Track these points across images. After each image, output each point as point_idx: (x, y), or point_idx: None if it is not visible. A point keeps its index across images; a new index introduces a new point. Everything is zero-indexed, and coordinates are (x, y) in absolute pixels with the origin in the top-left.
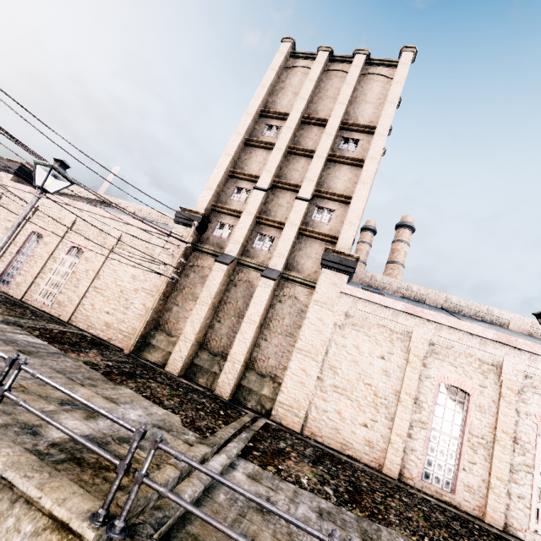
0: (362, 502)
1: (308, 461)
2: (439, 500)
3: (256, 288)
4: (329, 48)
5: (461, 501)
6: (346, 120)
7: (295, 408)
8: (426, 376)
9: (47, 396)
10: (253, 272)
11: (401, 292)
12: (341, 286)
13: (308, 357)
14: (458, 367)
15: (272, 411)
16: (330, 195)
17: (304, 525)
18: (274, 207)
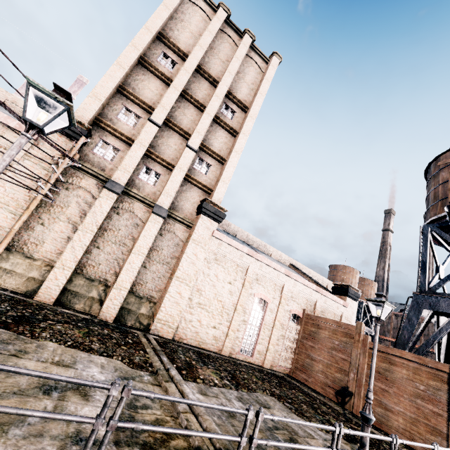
0: (240, 382)
1: (203, 365)
2: (247, 362)
3: (147, 223)
4: (228, 11)
5: (255, 360)
6: (229, 89)
7: (170, 322)
8: (251, 294)
9: (20, 389)
10: (138, 204)
11: (224, 227)
12: (212, 231)
13: (183, 283)
14: (266, 288)
15: (152, 326)
16: (211, 152)
17: (327, 426)
18: (163, 145)
